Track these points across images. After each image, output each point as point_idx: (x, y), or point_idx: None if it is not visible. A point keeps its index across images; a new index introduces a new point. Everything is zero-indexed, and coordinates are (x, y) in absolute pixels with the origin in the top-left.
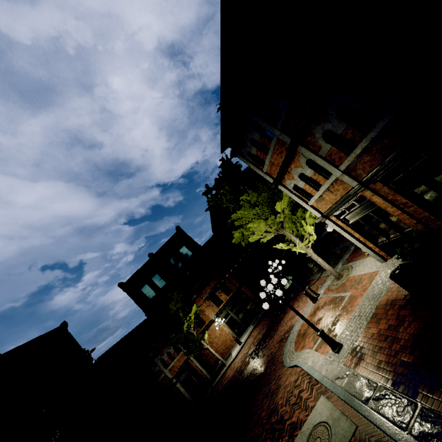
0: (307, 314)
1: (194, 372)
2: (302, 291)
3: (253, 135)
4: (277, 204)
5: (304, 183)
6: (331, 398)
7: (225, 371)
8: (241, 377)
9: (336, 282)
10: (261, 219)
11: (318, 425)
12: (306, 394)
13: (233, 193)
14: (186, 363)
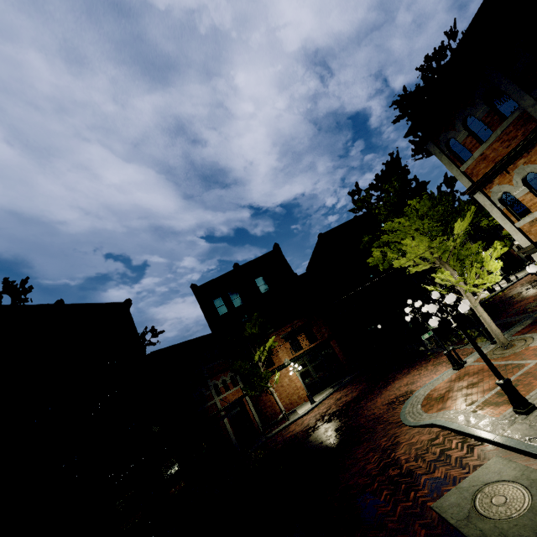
0: (442, 380)
1: (245, 415)
2: (424, 361)
3: (476, 110)
4: (458, 221)
5: (526, 190)
6: (518, 460)
7: (287, 426)
8: (318, 432)
9: (501, 351)
10: (426, 236)
11: (496, 483)
12: (460, 453)
13: (397, 195)
14: (239, 401)
